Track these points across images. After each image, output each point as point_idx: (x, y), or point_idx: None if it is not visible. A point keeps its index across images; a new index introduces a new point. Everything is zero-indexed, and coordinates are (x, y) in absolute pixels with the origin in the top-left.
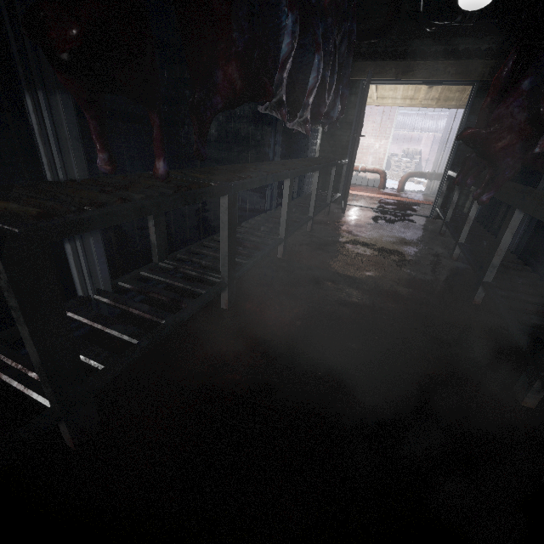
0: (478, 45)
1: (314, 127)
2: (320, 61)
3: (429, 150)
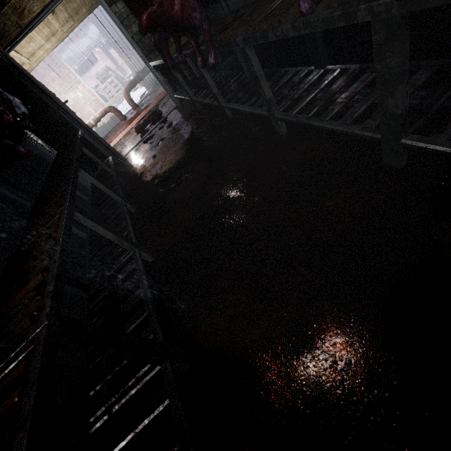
0: None
1: (21, 141)
2: None
3: (110, 60)
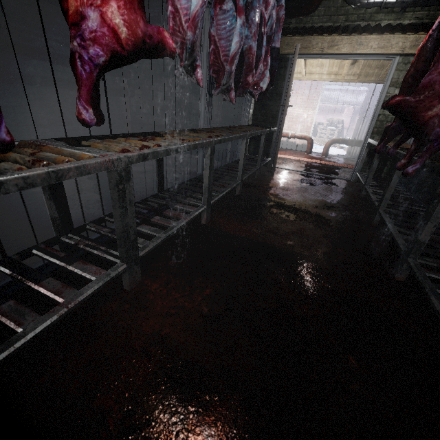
0: (400, 21)
1: (242, 95)
2: (242, 25)
3: (350, 120)
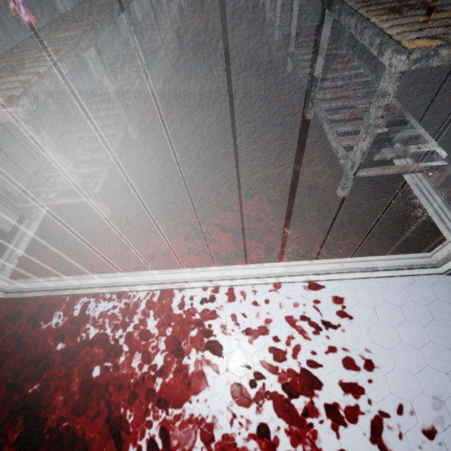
0: None
1: None
2: None
3: None
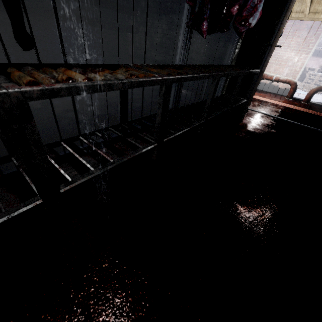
0: None
1: (222, 30)
2: None
3: None
